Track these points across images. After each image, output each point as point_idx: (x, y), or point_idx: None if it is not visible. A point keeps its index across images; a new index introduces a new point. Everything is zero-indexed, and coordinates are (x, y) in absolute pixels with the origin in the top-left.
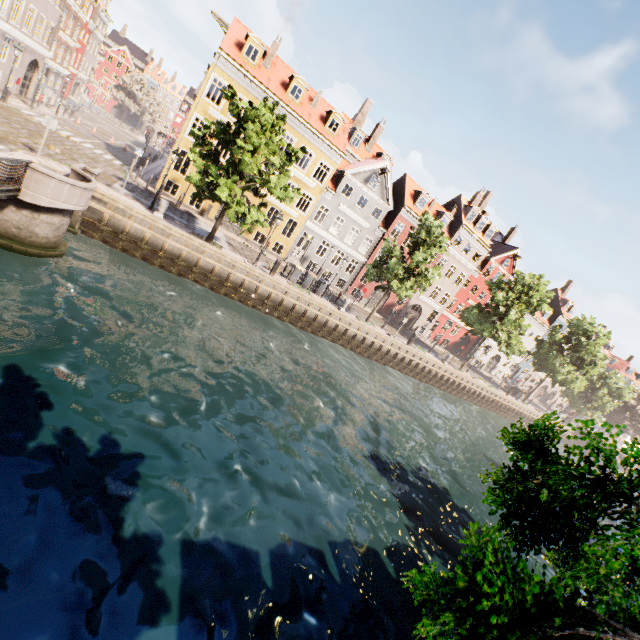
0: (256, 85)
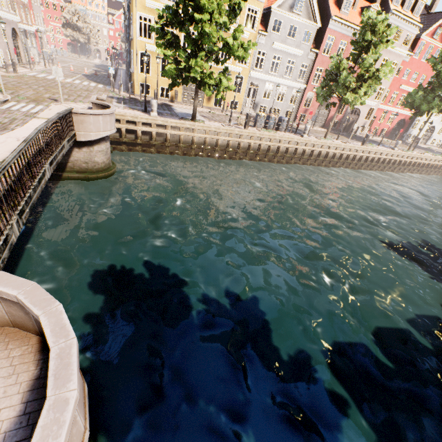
0: None
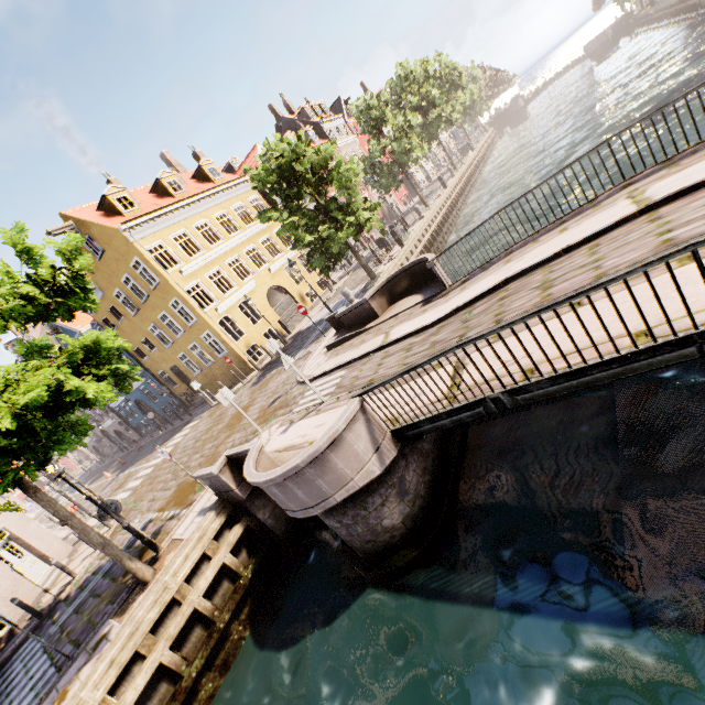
0: (165, 215)
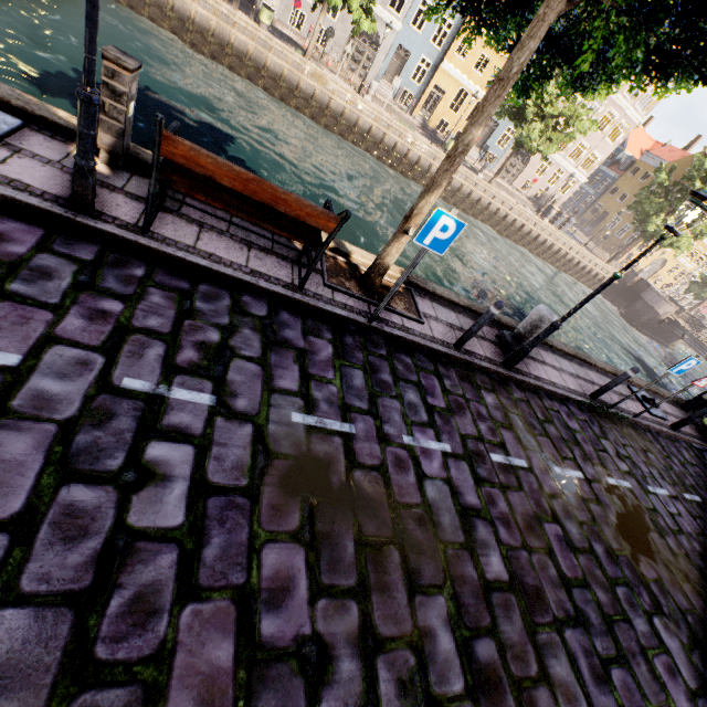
0: None
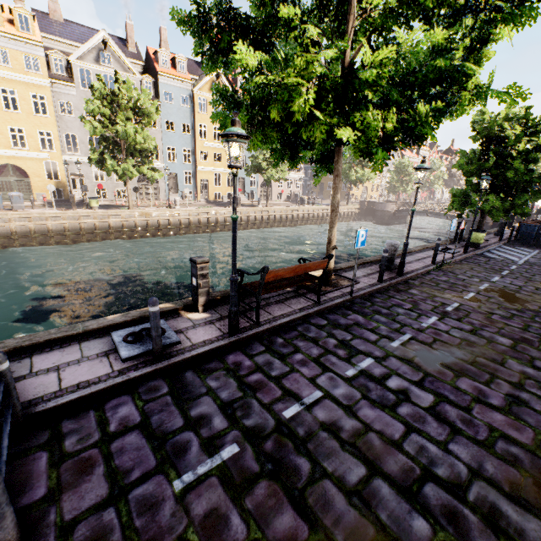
0: None
